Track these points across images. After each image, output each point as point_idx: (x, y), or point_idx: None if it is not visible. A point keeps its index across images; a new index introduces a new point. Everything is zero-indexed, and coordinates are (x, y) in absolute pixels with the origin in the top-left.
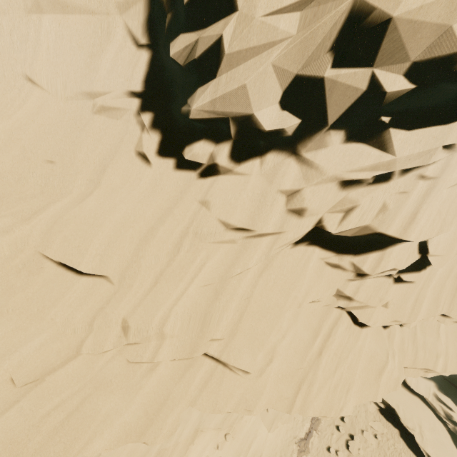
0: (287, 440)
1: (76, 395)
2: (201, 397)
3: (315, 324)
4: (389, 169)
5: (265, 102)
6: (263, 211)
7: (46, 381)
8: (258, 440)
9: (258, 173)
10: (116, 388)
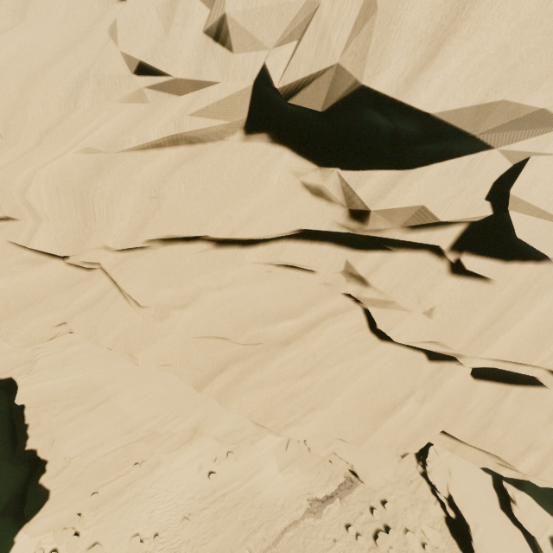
0: (298, 491)
1: None
2: (79, 315)
3: (295, 303)
4: None
5: None
6: (171, 35)
7: None
8: (263, 475)
9: None
10: None
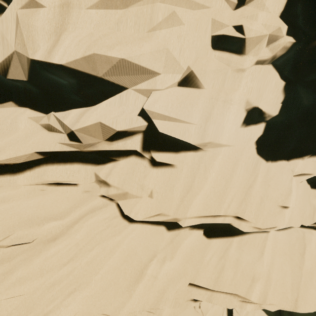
0: None
1: None
2: None
3: (63, 208)
4: None
5: None
6: None
7: None
8: None
9: None
10: None
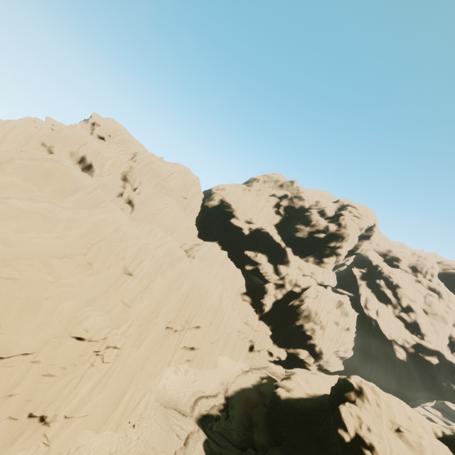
0: None
1: None
2: None
3: None
4: None
5: None
6: None
7: None
8: None
9: None
10: None
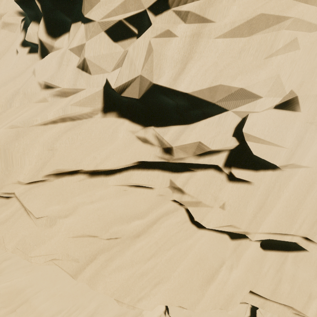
0: None
1: None
2: None
3: (142, 208)
4: (139, 9)
5: None
6: (61, 69)
7: None
8: None
9: (67, 44)
10: None
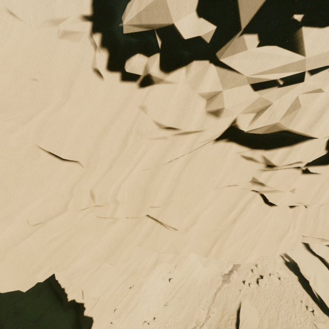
0: (215, 273)
1: (65, 233)
2: (145, 241)
3: (232, 201)
4: (298, 70)
5: (183, 11)
6: (187, 113)
7: (47, 224)
8: (196, 271)
9: (184, 81)
10: (90, 232)
